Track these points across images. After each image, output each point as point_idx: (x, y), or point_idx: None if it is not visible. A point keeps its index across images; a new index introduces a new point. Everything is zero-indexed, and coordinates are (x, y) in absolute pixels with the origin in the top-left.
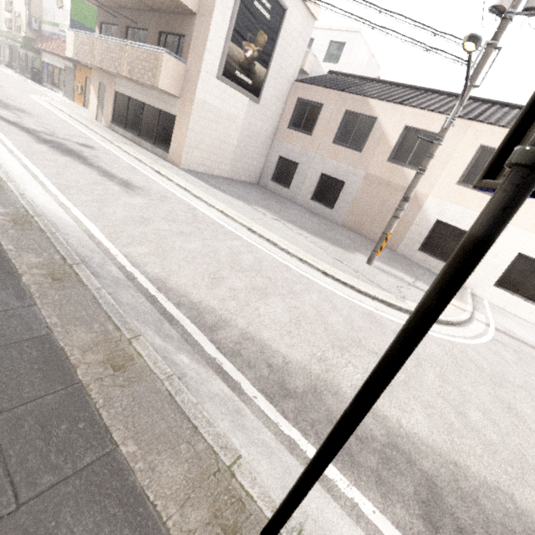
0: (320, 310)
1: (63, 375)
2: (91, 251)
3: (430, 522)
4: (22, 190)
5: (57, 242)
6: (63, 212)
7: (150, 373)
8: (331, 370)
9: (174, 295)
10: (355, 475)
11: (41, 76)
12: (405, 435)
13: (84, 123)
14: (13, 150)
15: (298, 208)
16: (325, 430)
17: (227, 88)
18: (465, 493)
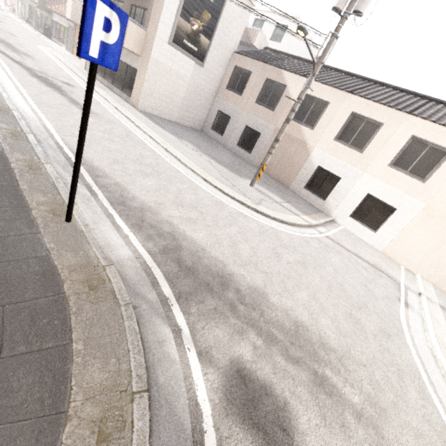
0: (182, 191)
1: (4, 163)
2: (42, 133)
3: (164, 252)
4: (10, 98)
5: (21, 123)
6: (32, 114)
7: (47, 175)
8: (161, 208)
9: (83, 160)
10: (137, 232)
11: (51, 32)
12: (183, 235)
13: (73, 70)
14: (12, 77)
15: (225, 150)
16: (134, 219)
17: (177, 52)
18: (196, 255)
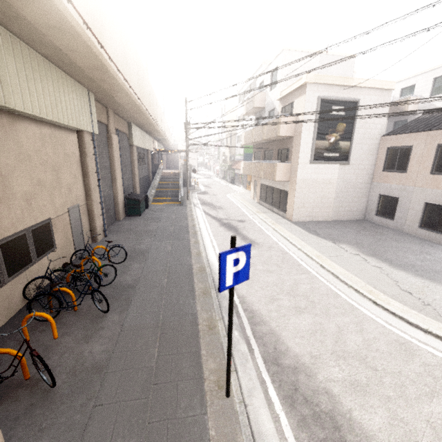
0: (343, 329)
1: (195, 326)
2: None
3: None
4: (207, 254)
5: (209, 278)
6: (217, 264)
7: (219, 333)
8: (317, 364)
9: (245, 305)
10: (289, 409)
11: (234, 180)
12: (348, 418)
13: (245, 205)
14: (210, 234)
15: (402, 238)
16: (286, 386)
17: (319, 165)
18: None
